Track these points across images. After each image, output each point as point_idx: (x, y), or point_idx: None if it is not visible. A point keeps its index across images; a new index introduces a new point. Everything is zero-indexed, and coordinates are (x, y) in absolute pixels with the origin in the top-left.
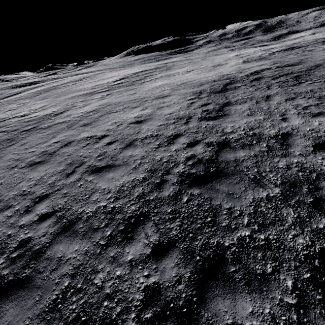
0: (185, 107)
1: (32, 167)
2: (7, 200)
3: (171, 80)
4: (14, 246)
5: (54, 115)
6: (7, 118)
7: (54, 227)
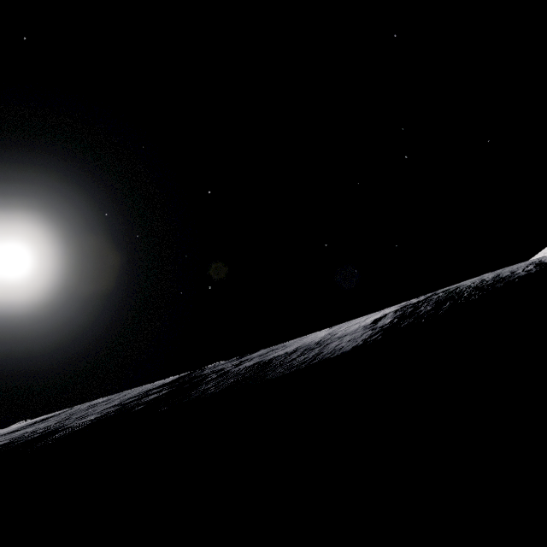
0: None
1: None
2: None
3: None
4: None
5: None
6: None
7: None
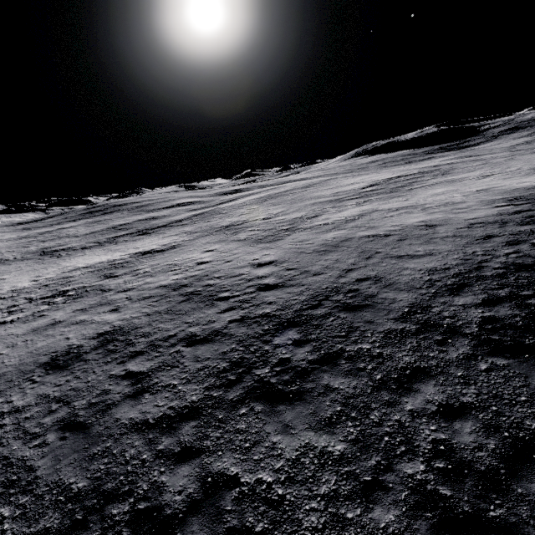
0: (494, 213)
1: (321, 253)
2: (315, 270)
3: (460, 187)
4: (346, 291)
5: (307, 218)
6: (248, 220)
7: (375, 285)
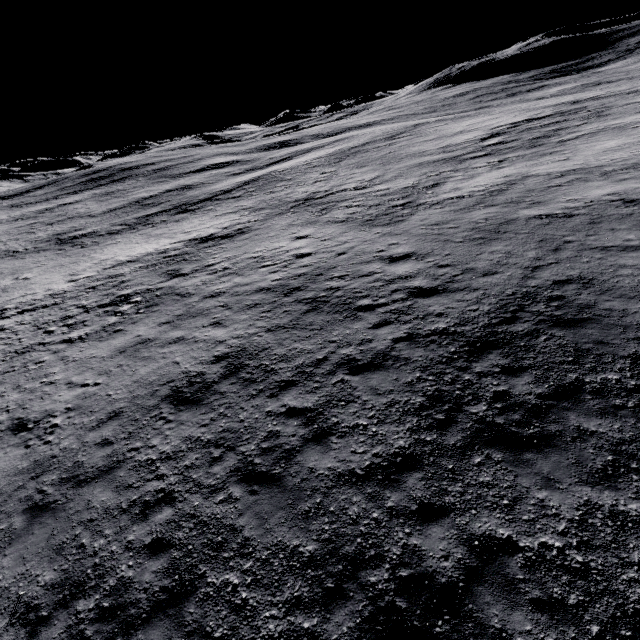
0: None
1: (478, 242)
2: (482, 267)
3: None
4: (545, 299)
5: (425, 188)
6: (333, 191)
7: (587, 290)
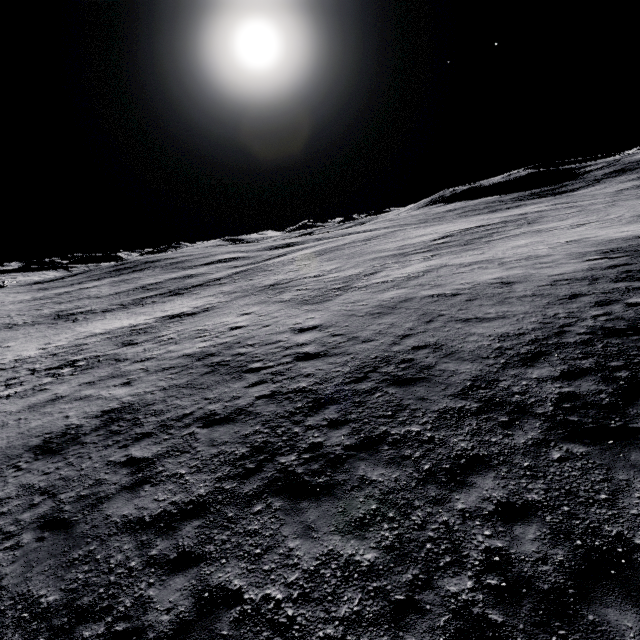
0: (584, 268)
1: (374, 316)
2: (365, 336)
3: (547, 238)
4: (398, 361)
5: (364, 276)
6: (296, 278)
7: (434, 354)
